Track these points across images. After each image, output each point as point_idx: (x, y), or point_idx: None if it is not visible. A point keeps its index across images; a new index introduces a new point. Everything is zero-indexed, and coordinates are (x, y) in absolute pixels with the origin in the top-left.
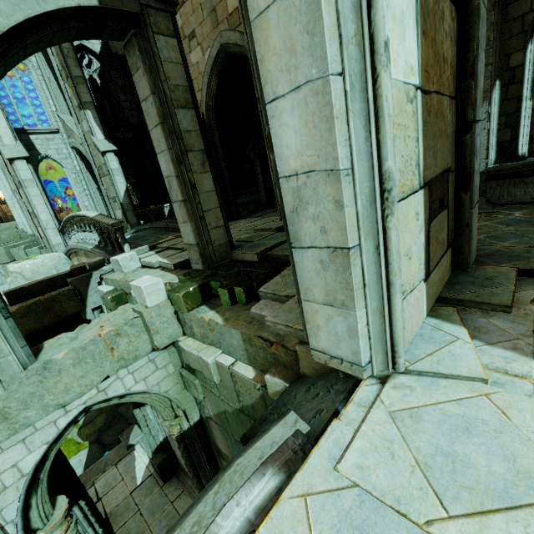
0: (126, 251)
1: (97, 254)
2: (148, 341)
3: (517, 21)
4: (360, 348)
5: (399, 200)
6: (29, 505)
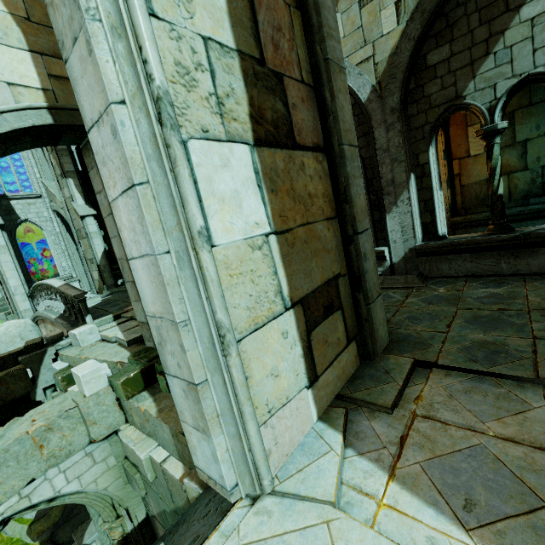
0: (88, 322)
1: (59, 324)
2: (86, 433)
3: (419, 130)
4: (223, 473)
5: (250, 333)
6: None
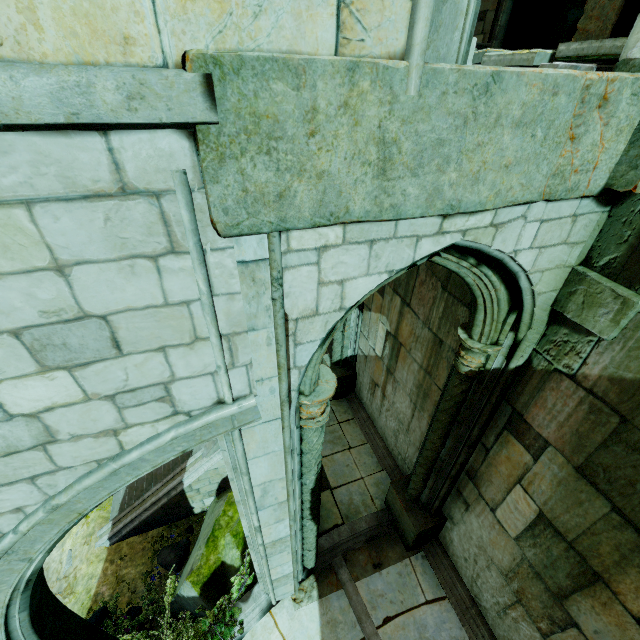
0: None
1: None
2: (611, 166)
3: None
4: None
5: None
6: None
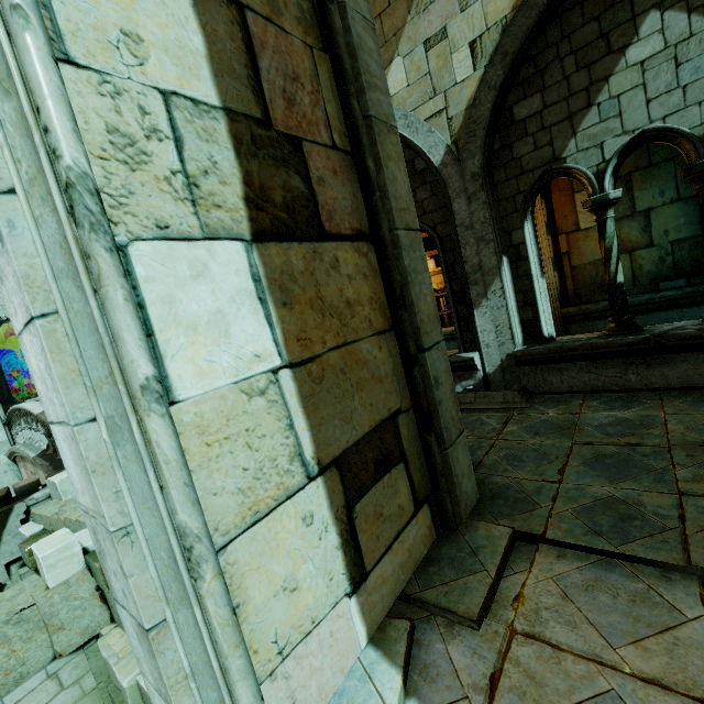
0: None
1: (39, 466)
2: (48, 643)
3: (509, 200)
4: None
5: (244, 530)
6: None
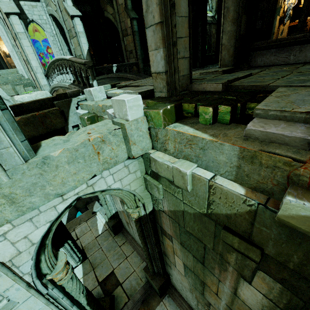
0: (94, 86)
1: (72, 88)
2: (125, 151)
3: None
4: None
5: None
6: (39, 260)
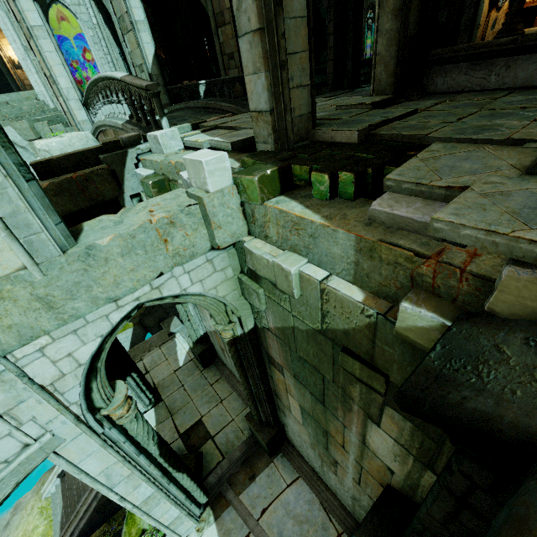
0: (164, 128)
1: (129, 131)
2: (207, 237)
3: None
4: None
5: None
6: (90, 388)
